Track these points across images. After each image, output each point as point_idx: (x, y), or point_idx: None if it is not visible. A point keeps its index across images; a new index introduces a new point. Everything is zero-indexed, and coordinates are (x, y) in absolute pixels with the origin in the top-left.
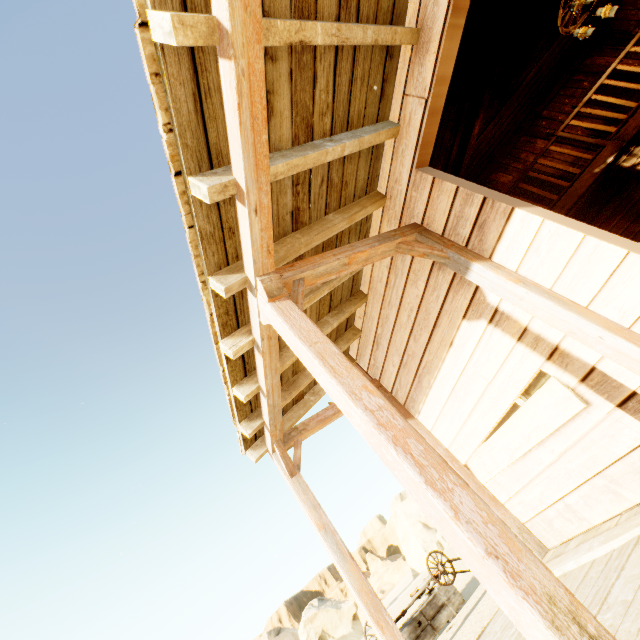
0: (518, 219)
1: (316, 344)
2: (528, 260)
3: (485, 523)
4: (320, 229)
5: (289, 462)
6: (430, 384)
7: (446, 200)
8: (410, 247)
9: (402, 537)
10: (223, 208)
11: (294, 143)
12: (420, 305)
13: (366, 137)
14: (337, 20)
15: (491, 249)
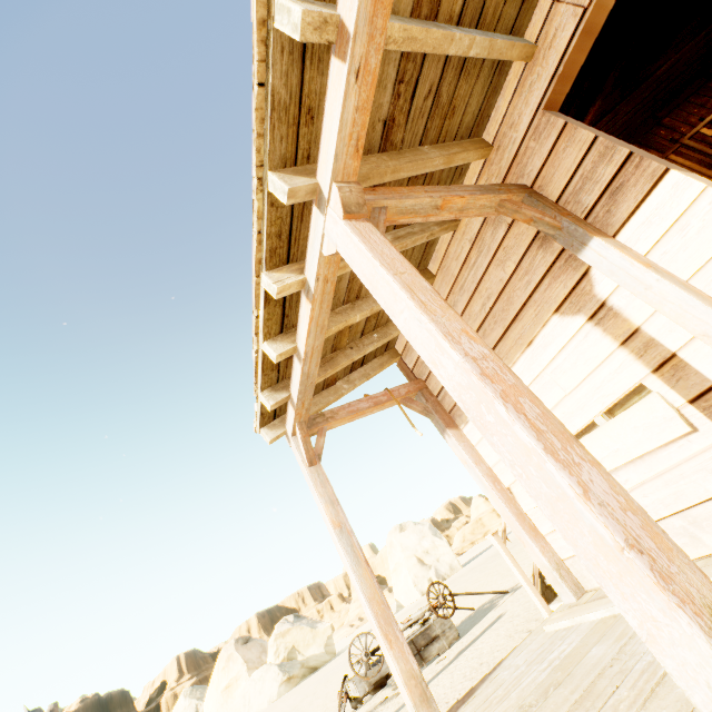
0: (670, 185)
1: (402, 274)
2: (667, 241)
3: (623, 510)
4: (412, 158)
5: (310, 449)
6: None
7: (575, 154)
8: (516, 207)
9: (393, 568)
10: (308, 72)
11: (414, 12)
12: (502, 292)
13: (499, 41)
14: None
15: (619, 224)
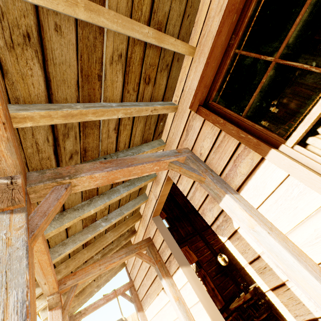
0: (181, 272)
1: None
2: (183, 290)
3: None
4: (98, 246)
5: None
6: (150, 302)
7: (160, 240)
8: (141, 257)
9: None
10: None
11: (84, 227)
12: (149, 268)
13: (126, 213)
14: (111, 188)
15: (172, 273)
